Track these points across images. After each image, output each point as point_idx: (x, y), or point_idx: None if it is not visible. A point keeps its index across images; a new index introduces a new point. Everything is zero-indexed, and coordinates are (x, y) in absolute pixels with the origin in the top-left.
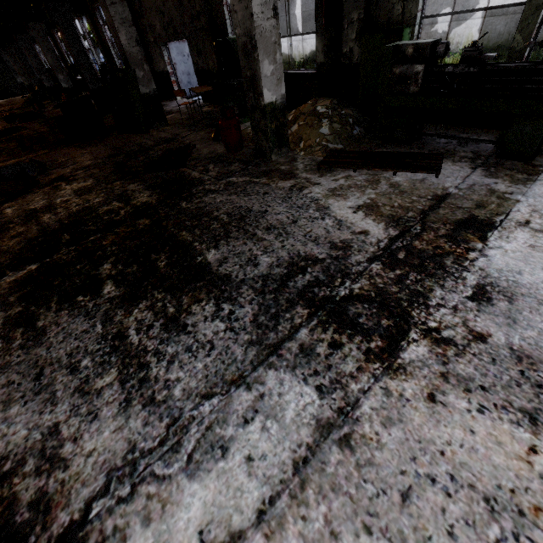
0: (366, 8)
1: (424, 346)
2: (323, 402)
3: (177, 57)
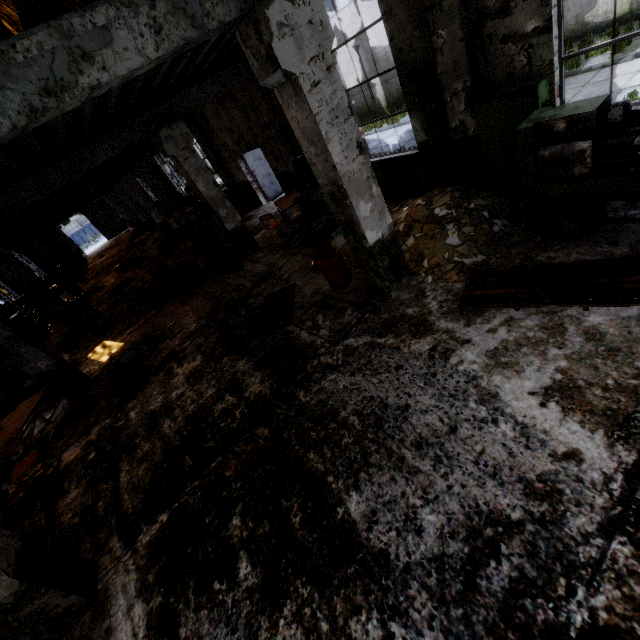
0: (472, 73)
1: None
2: None
3: (254, 163)
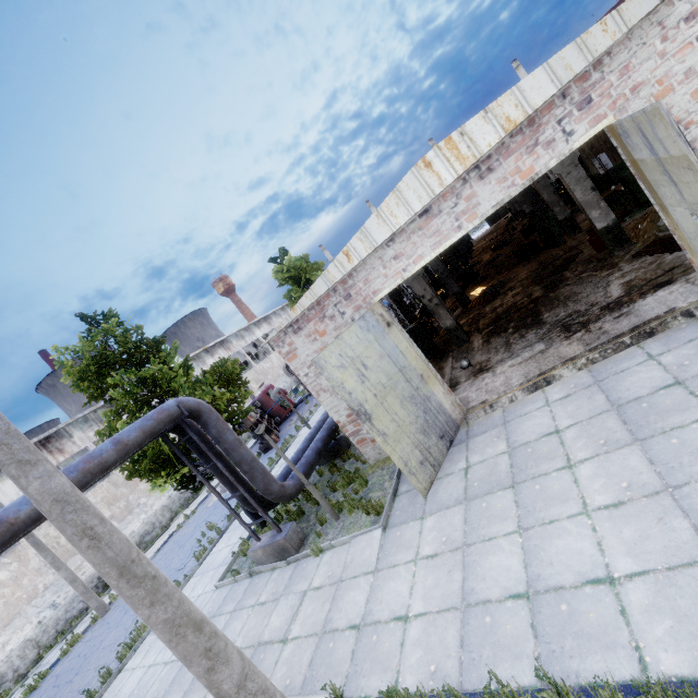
0: None
1: (581, 333)
2: (544, 347)
3: (608, 158)
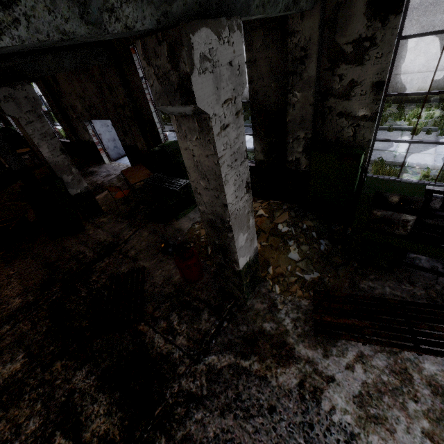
0: (313, 129)
1: None
2: None
3: (101, 128)
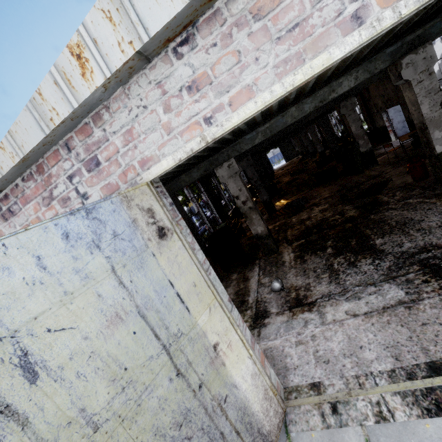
0: None
1: None
2: (406, 296)
3: (394, 114)
